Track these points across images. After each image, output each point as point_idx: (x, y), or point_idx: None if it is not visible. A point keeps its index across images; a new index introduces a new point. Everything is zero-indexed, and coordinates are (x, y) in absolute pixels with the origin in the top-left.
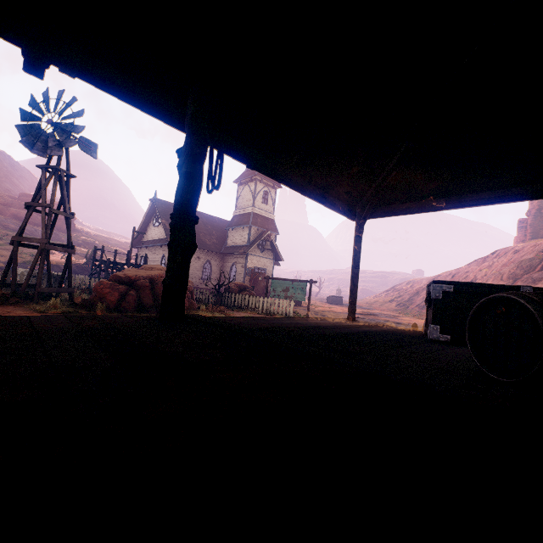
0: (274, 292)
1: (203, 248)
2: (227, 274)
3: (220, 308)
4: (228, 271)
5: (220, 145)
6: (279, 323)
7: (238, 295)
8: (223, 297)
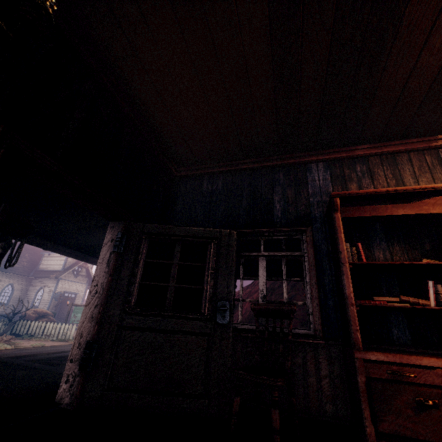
0: (75, 317)
1: (8, 270)
2: (32, 298)
3: (6, 338)
4: (33, 295)
5: (22, 240)
6: (38, 351)
7: (35, 322)
8: (16, 325)
